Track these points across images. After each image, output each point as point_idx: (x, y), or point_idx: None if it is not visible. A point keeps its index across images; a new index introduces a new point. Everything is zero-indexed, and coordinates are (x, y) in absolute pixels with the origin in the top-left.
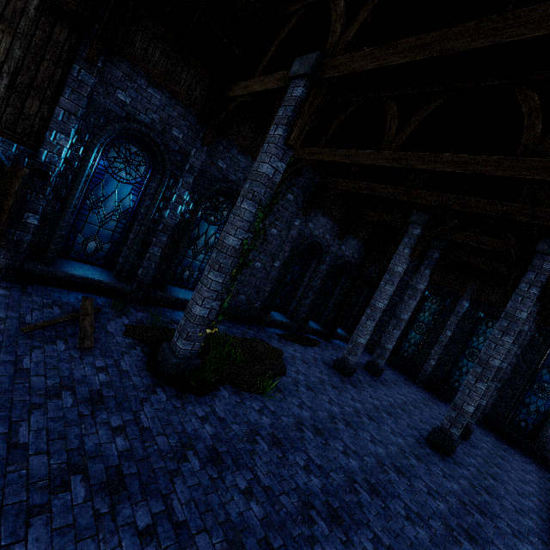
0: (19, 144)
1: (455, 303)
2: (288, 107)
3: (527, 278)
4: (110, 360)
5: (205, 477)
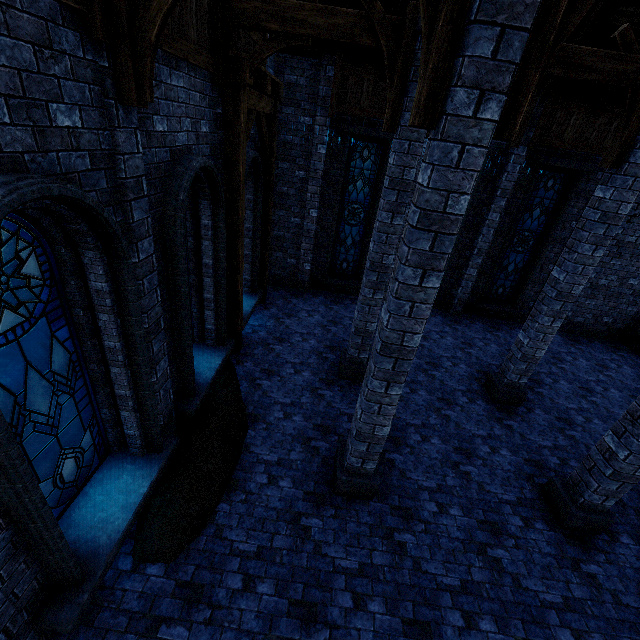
0: None
1: None
2: None
3: None
4: None
5: None
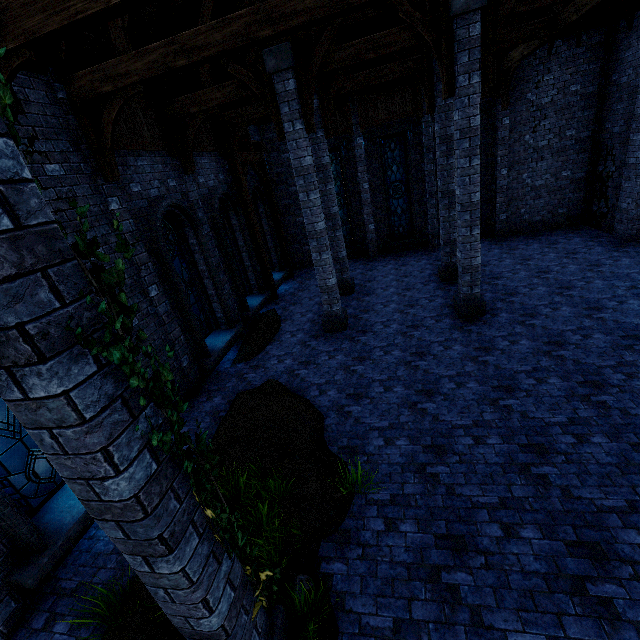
0: None
1: (350, 148)
2: None
3: (461, 65)
4: None
5: None
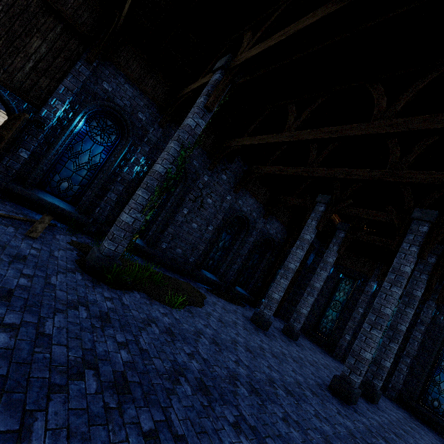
0: (29, 103)
1: (364, 284)
2: (209, 86)
3: (407, 238)
4: (46, 248)
5: (87, 323)
